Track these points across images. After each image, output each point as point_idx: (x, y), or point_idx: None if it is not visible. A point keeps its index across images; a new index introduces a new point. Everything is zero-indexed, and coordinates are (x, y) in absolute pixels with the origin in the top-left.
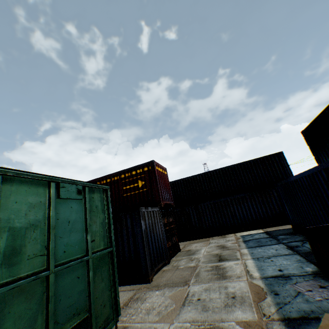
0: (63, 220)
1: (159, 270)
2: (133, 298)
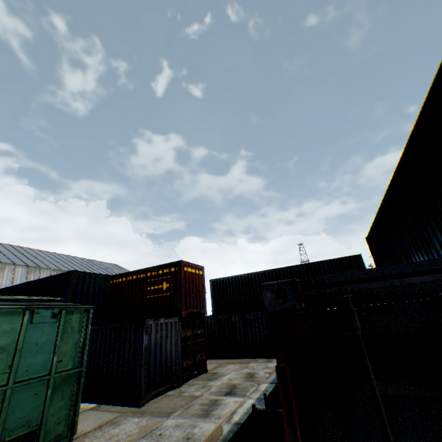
0: (32, 342)
1: (163, 393)
2: (111, 421)
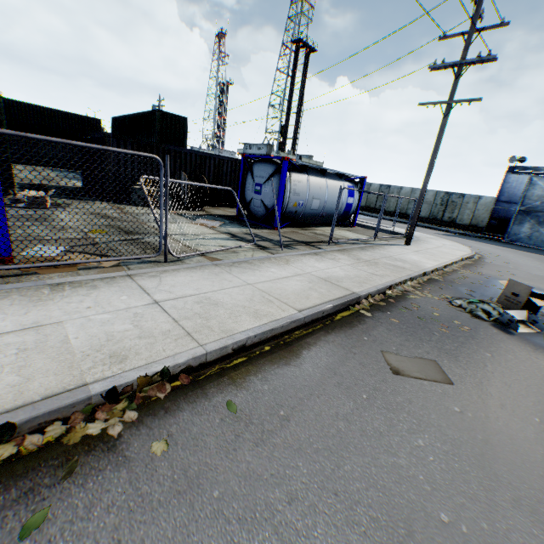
0: None
1: None
2: None
